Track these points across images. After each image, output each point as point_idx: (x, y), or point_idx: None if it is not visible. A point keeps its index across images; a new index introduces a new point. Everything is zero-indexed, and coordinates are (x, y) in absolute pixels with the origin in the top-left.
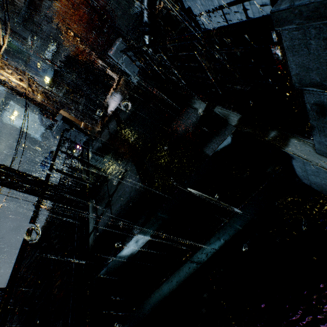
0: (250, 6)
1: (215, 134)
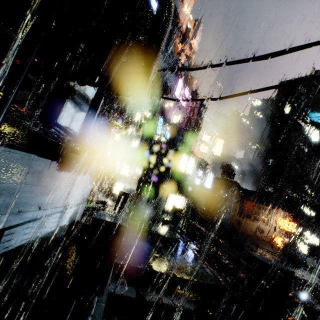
0: (48, 219)
1: (127, 217)
